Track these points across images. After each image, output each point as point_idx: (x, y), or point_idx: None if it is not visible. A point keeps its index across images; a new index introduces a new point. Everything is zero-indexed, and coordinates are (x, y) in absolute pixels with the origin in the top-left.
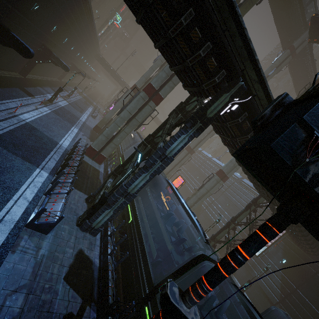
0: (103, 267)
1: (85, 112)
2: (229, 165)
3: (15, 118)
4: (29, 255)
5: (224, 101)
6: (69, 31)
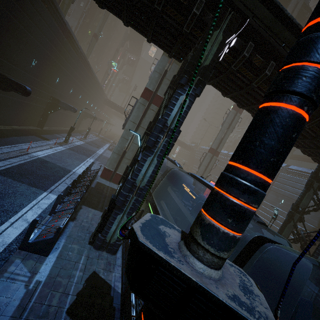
0: (125, 291)
1: (102, 147)
2: None
3: (27, 155)
4: (17, 283)
5: (217, 41)
6: (71, 81)
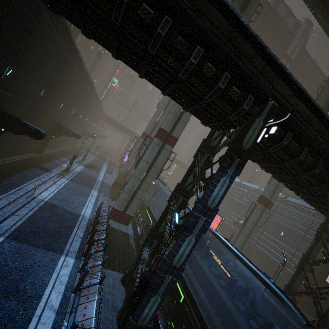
0: None
1: (101, 170)
2: (269, 188)
3: (34, 200)
4: None
5: (258, 127)
6: (75, 104)
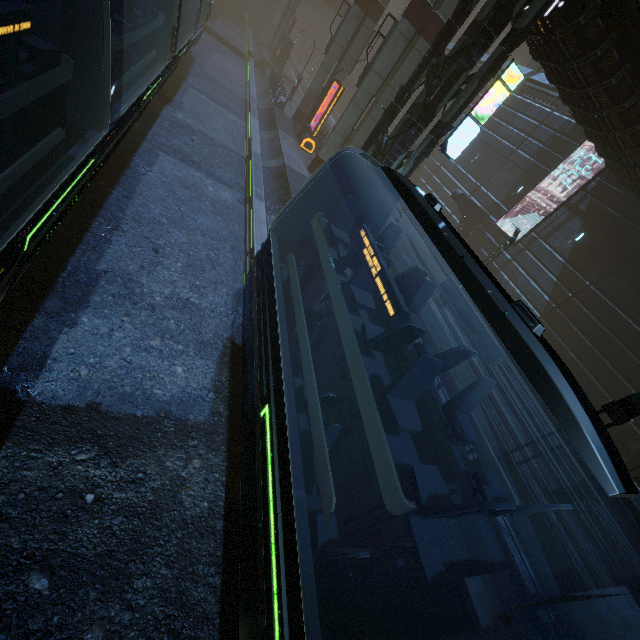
0: None
1: None
2: None
3: None
4: None
5: None
6: None
